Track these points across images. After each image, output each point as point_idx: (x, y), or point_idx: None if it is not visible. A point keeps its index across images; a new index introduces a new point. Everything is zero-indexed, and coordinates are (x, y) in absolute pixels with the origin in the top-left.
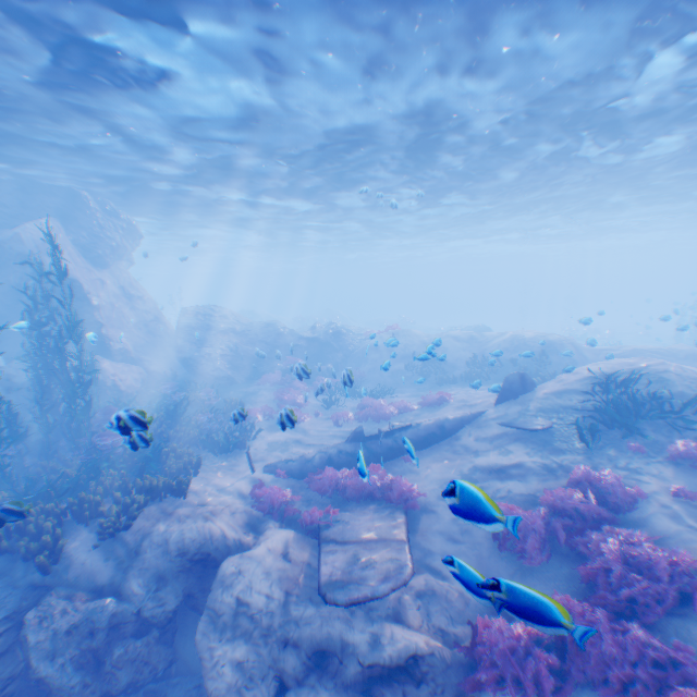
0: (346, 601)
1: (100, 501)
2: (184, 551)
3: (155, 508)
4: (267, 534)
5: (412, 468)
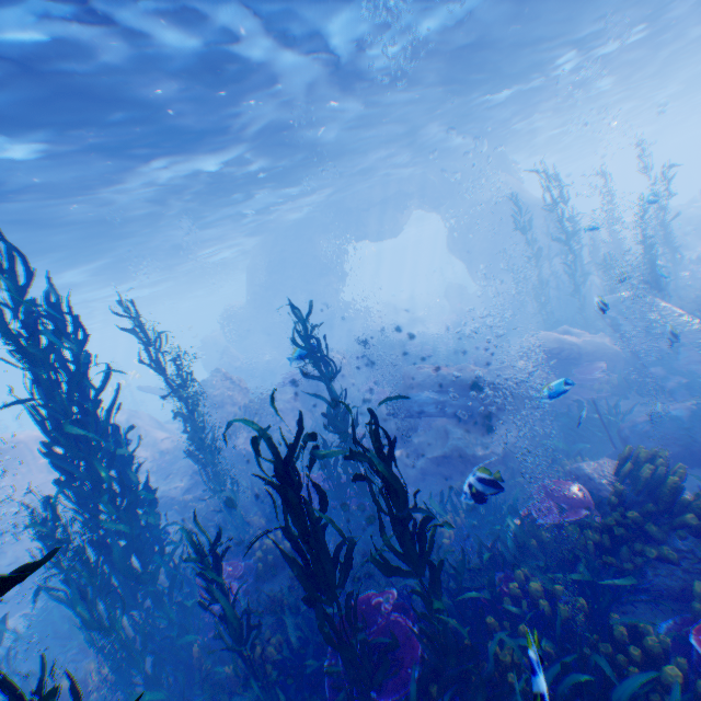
0: None
1: None
2: None
3: None
4: None
5: None
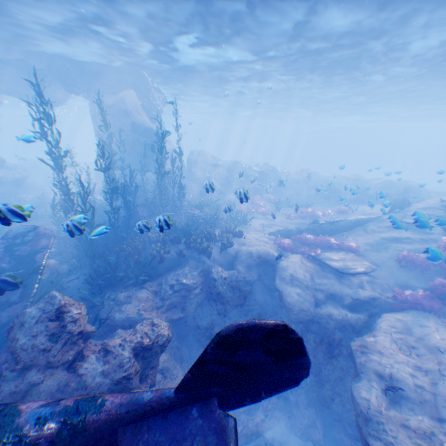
0: (353, 272)
1: (215, 234)
2: (259, 257)
3: (234, 241)
4: (289, 255)
5: (345, 238)
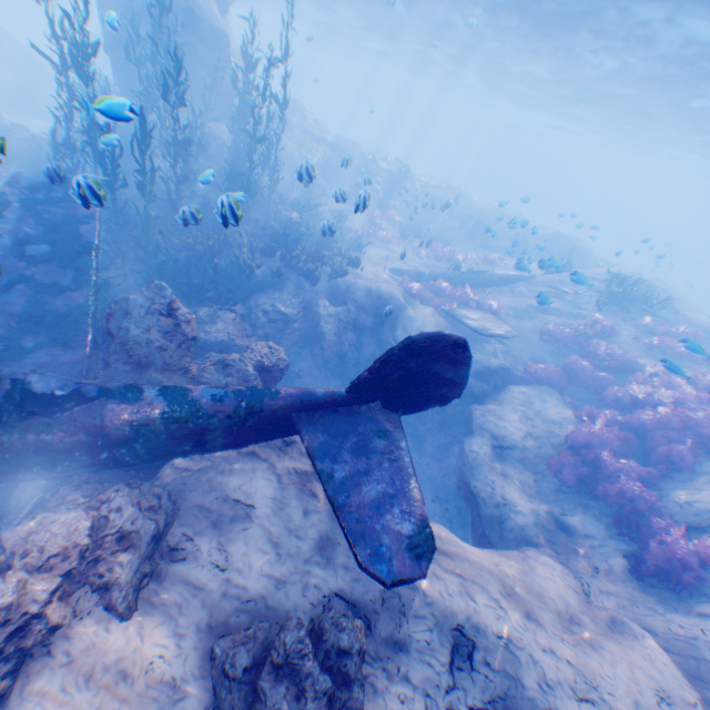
0: (492, 335)
1: (325, 256)
2: (381, 299)
3: (348, 271)
4: (417, 305)
5: (487, 297)
